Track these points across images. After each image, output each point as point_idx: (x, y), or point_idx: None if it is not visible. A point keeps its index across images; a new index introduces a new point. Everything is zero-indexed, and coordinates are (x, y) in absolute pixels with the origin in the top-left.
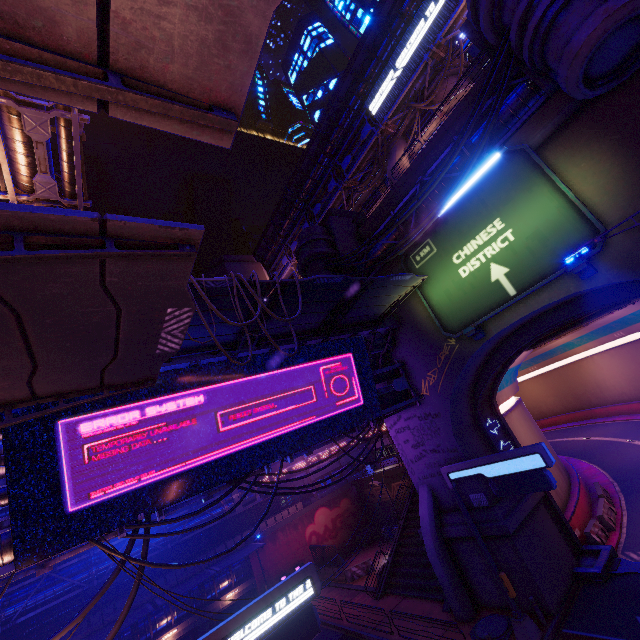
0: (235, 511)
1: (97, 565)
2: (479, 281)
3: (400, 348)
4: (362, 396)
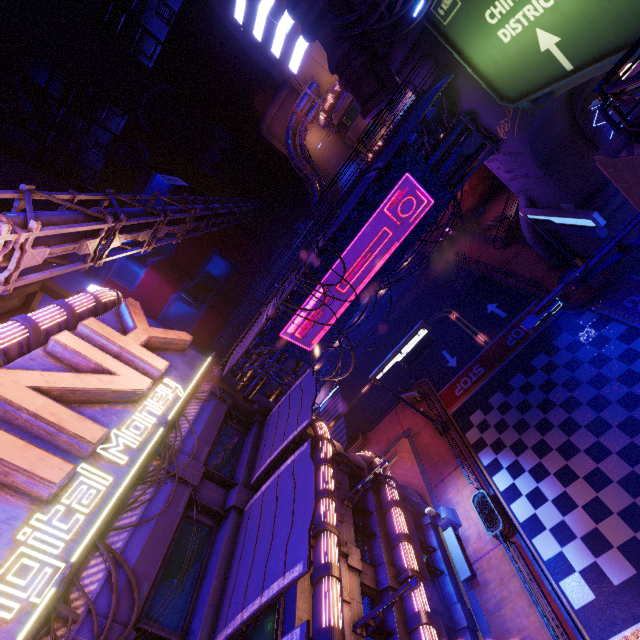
0: None
1: None
2: (526, 50)
3: (464, 98)
4: (429, 199)
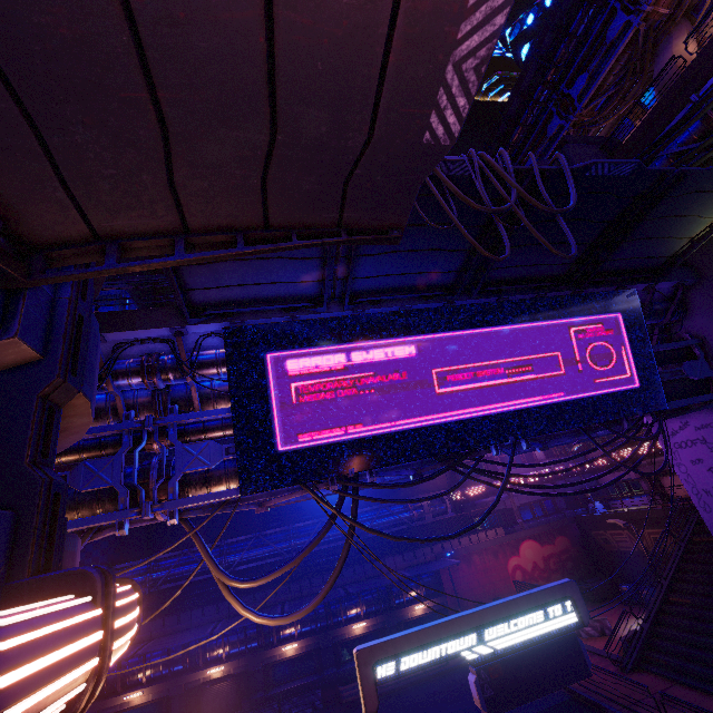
0: (424, 519)
1: (295, 539)
2: None
3: (695, 317)
4: (634, 376)
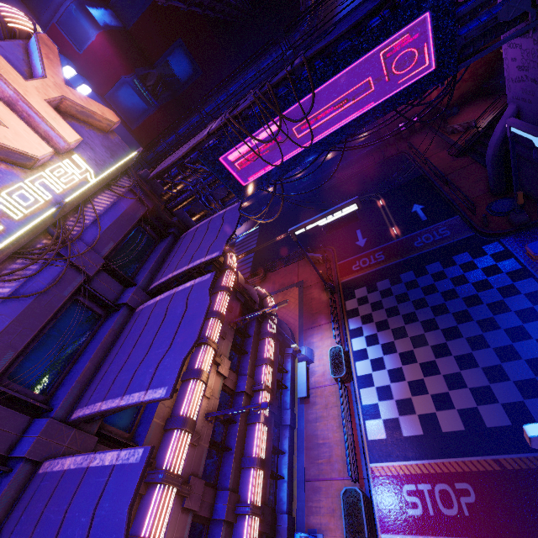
0: None
1: None
2: None
3: None
4: (432, 63)
